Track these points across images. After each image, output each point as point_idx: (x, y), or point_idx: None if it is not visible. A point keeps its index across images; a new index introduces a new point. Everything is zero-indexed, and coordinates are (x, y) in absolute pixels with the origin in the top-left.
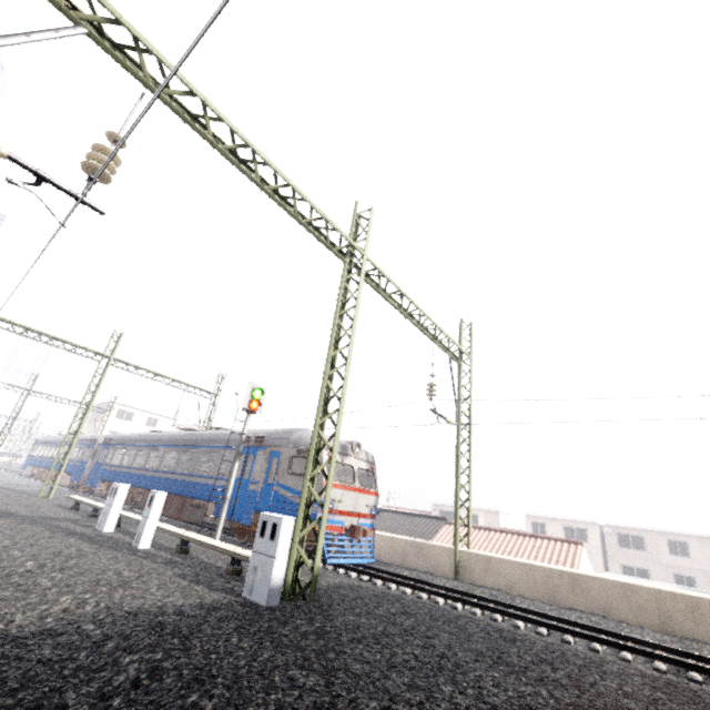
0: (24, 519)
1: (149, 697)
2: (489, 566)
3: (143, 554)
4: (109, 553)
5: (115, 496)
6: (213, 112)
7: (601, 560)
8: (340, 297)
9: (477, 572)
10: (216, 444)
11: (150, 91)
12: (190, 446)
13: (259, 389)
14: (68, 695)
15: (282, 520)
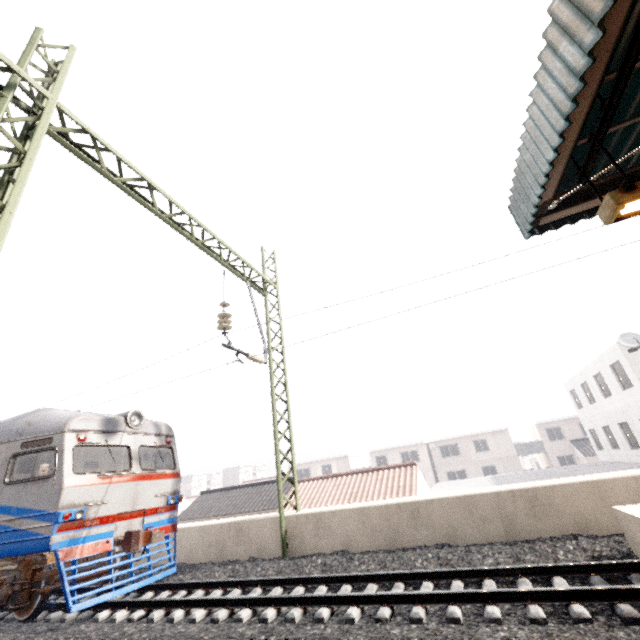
0: None
1: None
2: (321, 525)
3: None
4: None
5: None
6: None
7: (432, 473)
8: None
9: (309, 539)
10: None
11: None
12: None
13: None
14: None
15: None
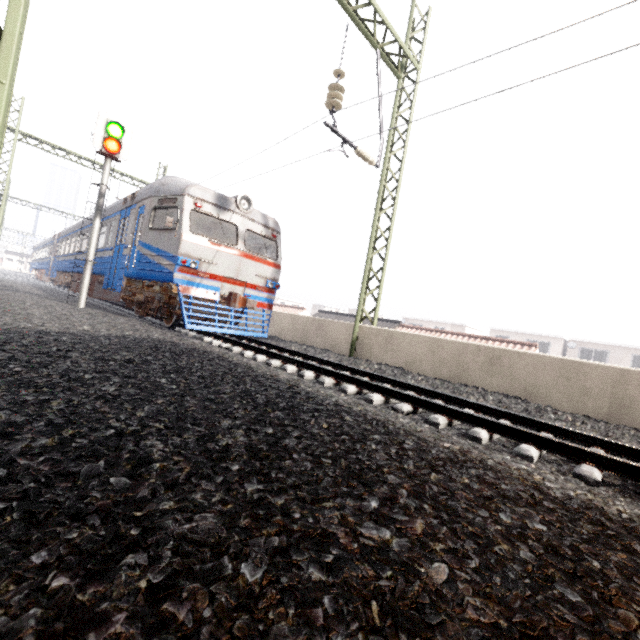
0: None
1: None
2: (390, 342)
3: None
4: None
5: None
6: None
7: None
8: None
9: (375, 349)
10: (108, 214)
11: None
12: None
13: (117, 125)
14: None
15: None
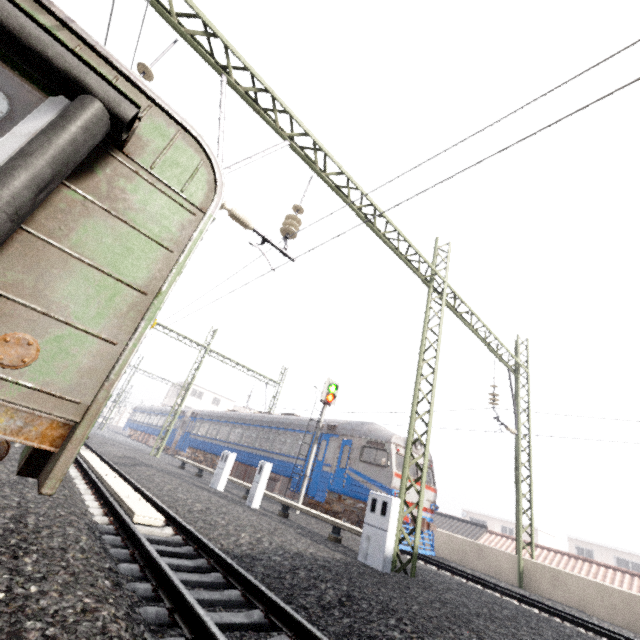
0: (162, 471)
1: (357, 614)
2: (557, 579)
3: (259, 512)
4: (237, 507)
5: (226, 462)
6: (353, 184)
7: None
8: (426, 316)
9: (544, 584)
10: (292, 427)
11: (317, 175)
12: (267, 427)
13: (333, 385)
14: (300, 600)
15: (392, 500)
